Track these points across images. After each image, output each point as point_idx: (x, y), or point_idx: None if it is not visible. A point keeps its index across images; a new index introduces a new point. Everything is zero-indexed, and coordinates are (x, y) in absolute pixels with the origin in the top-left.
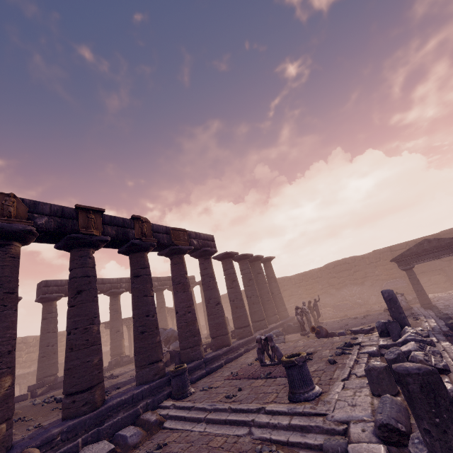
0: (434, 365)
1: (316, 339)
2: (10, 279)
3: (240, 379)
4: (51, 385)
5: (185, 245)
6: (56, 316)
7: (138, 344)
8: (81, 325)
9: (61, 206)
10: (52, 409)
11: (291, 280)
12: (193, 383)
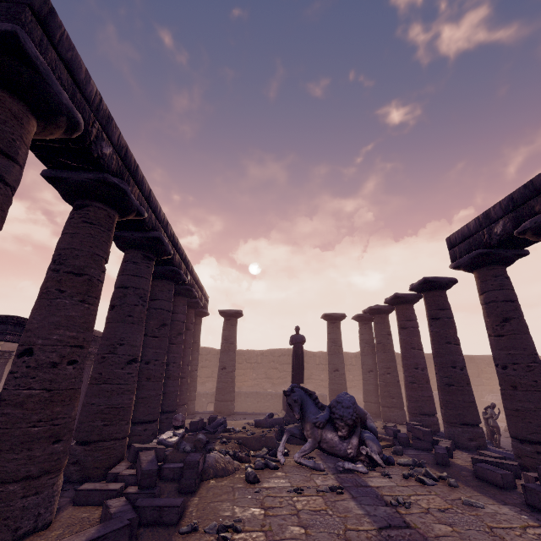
0: None
1: None
2: None
3: None
4: None
5: None
6: (12, 188)
7: None
8: None
9: None
10: None
11: (316, 358)
12: None
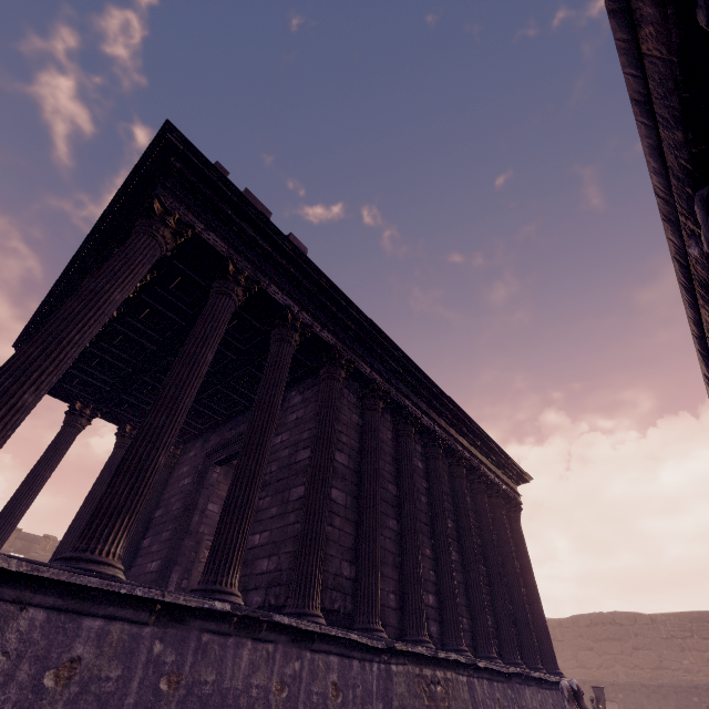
0: None
1: None
2: None
3: None
4: None
5: None
6: None
7: None
8: None
9: None
10: None
11: None
12: None
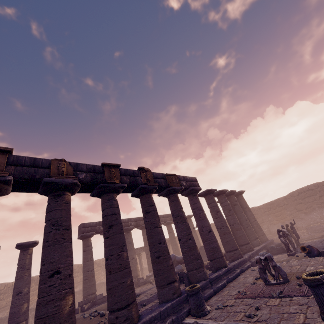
0: None
1: (308, 258)
2: (66, 219)
3: (251, 298)
4: (93, 301)
5: (177, 186)
6: (91, 249)
7: (156, 267)
8: (114, 252)
9: (92, 165)
10: (99, 322)
11: (260, 209)
12: (205, 301)
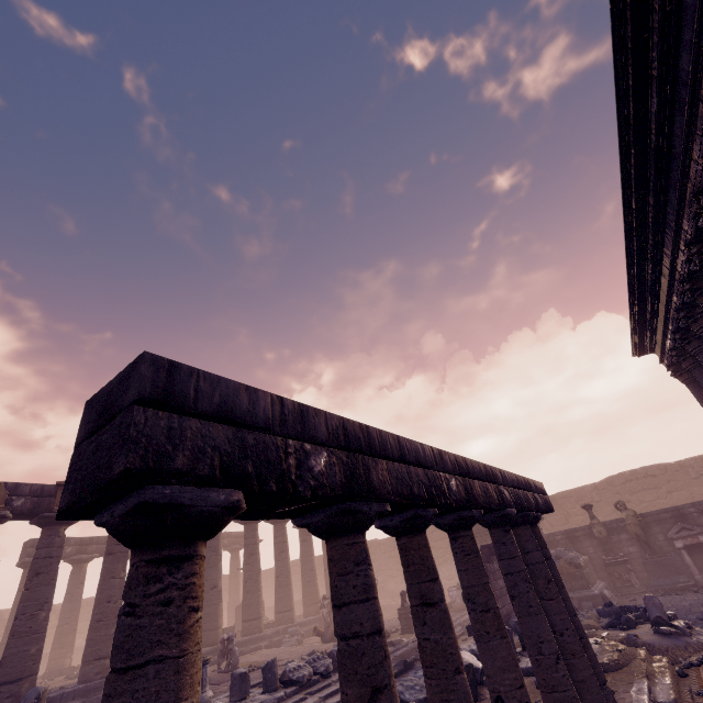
0: (292, 676)
1: (315, 644)
2: None
3: None
4: None
5: None
6: None
7: (90, 635)
8: (29, 610)
9: (42, 484)
10: None
11: (381, 546)
12: None
